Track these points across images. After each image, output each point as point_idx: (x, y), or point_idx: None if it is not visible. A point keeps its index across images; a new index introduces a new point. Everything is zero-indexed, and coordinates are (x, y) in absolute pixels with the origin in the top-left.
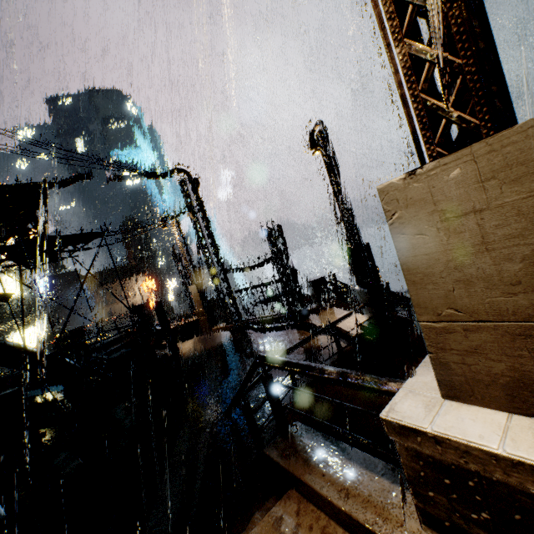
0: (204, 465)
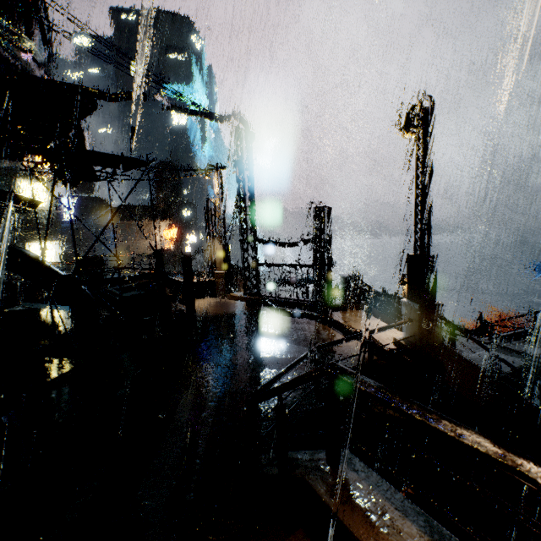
0: (206, 445)
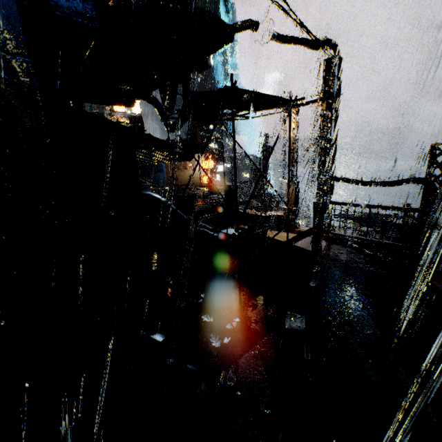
0: None
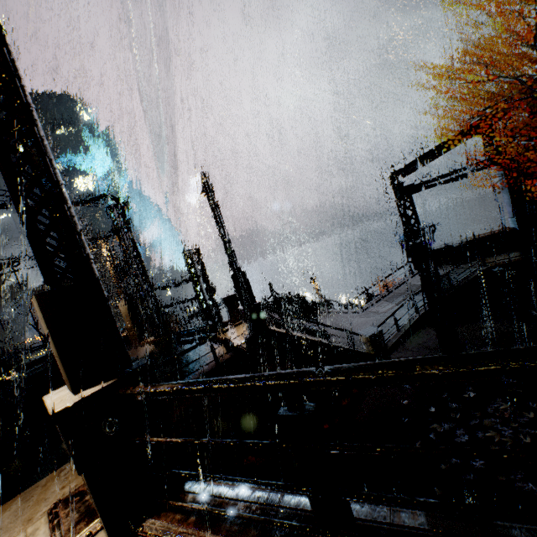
0: None
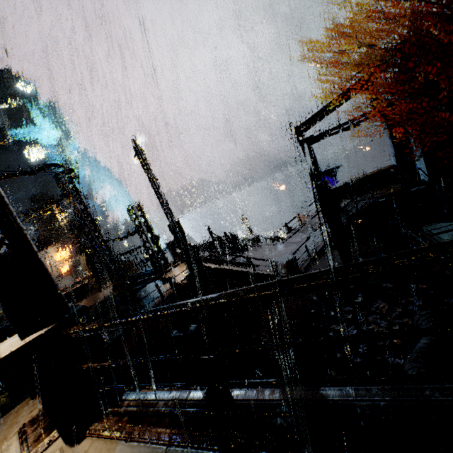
0: None
